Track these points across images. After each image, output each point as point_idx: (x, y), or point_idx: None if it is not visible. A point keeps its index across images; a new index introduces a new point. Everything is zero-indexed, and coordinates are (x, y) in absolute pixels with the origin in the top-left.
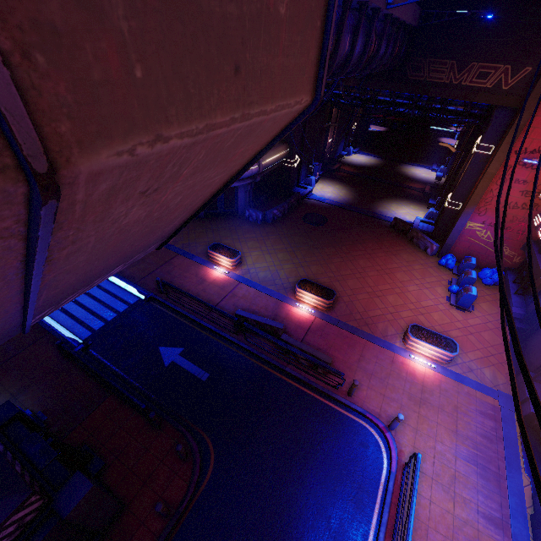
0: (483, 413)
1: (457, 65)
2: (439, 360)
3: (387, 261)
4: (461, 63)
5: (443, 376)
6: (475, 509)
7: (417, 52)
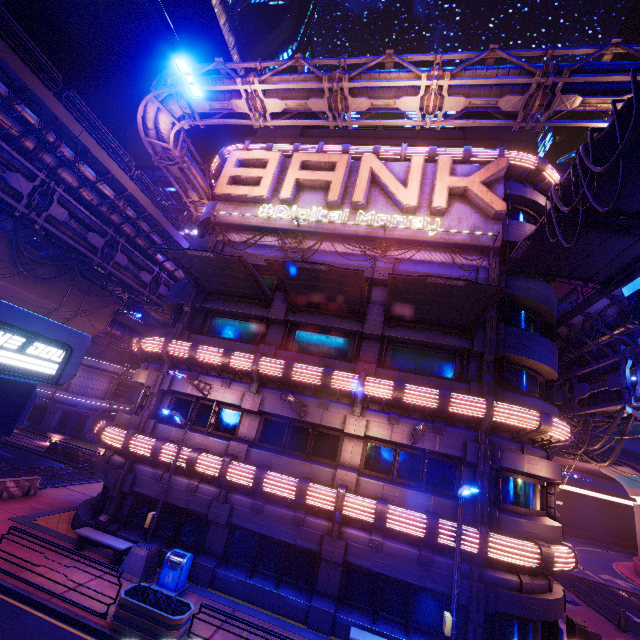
0: None
1: None
2: None
3: None
4: None
5: None
6: None
7: None
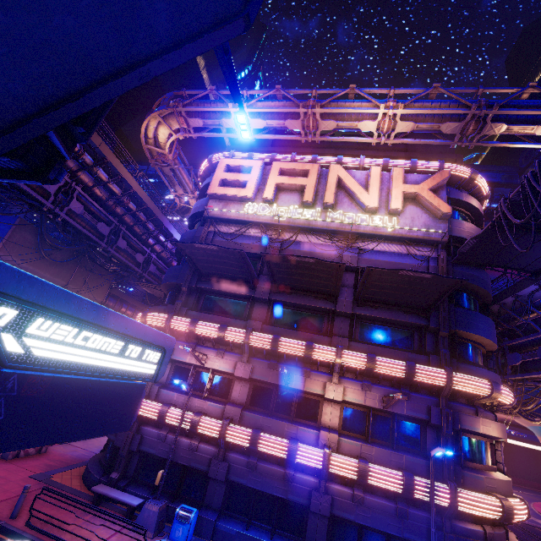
0: None
1: None
2: None
3: None
4: None
5: None
6: None
7: None
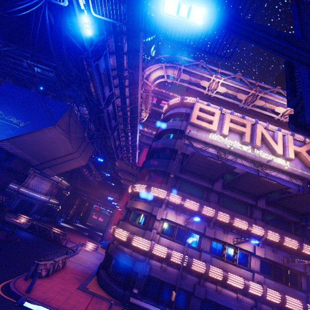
0: (102, 256)
1: (109, 192)
2: (94, 249)
3: (84, 238)
4: (110, 192)
5: (94, 251)
6: (94, 260)
7: (101, 187)
